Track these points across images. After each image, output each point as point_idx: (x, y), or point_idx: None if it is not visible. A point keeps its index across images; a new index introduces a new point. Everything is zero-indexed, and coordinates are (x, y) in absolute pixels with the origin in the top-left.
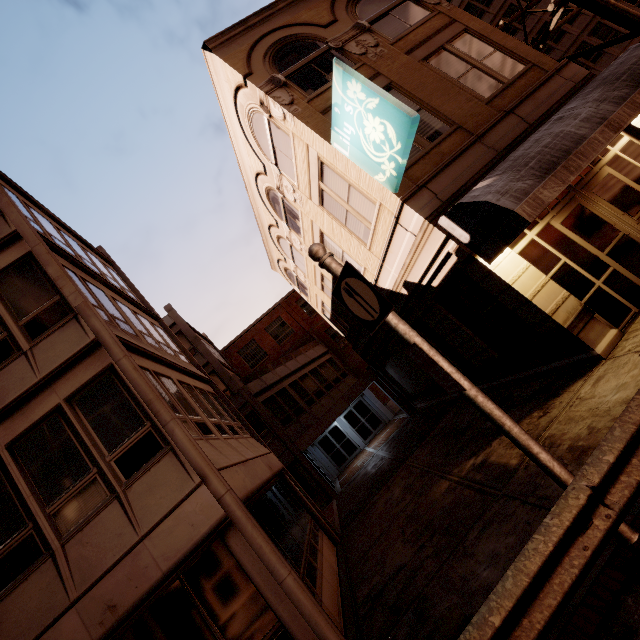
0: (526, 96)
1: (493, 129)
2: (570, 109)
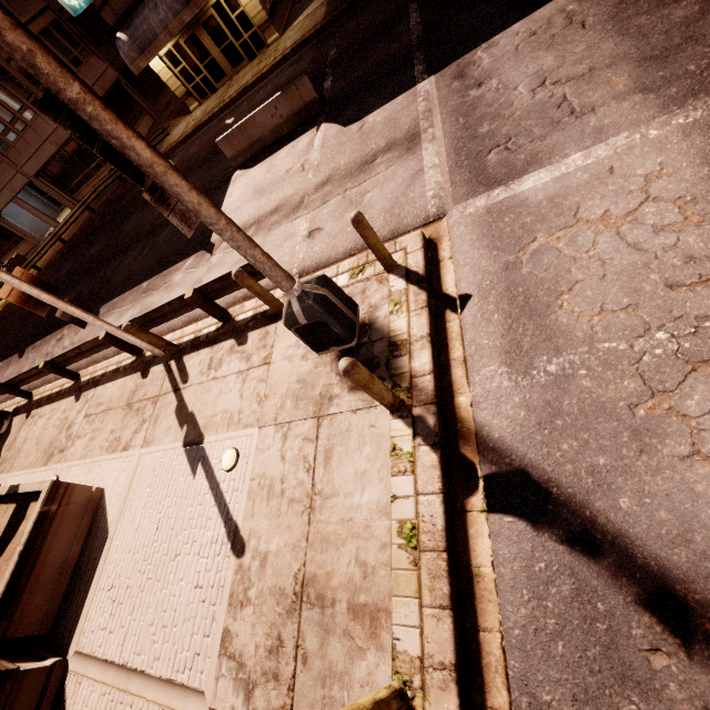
0: None
1: None
2: None
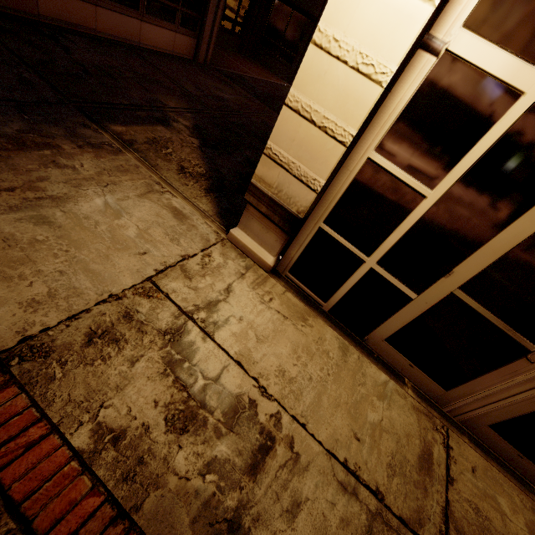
0: None
1: None
2: None
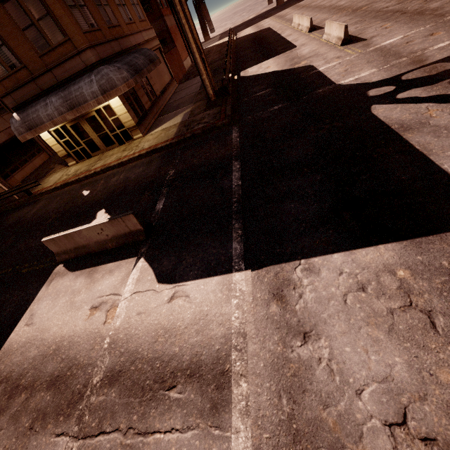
0: (59, 63)
1: (40, 77)
2: (51, 102)
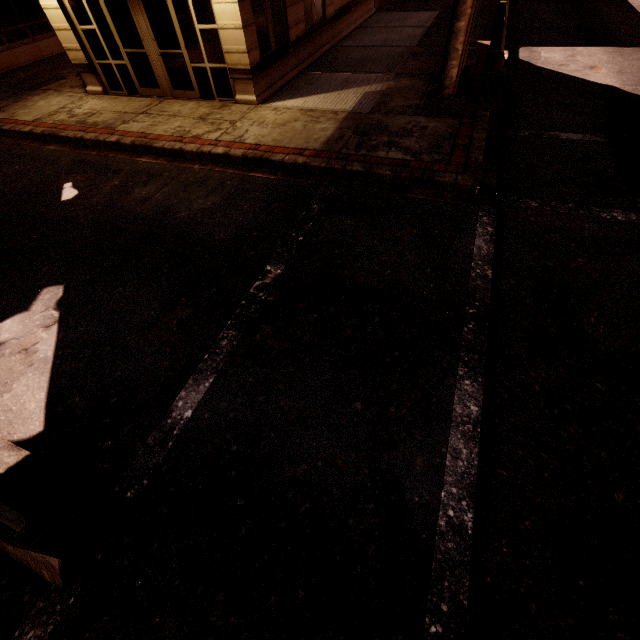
0: None
1: None
2: None
